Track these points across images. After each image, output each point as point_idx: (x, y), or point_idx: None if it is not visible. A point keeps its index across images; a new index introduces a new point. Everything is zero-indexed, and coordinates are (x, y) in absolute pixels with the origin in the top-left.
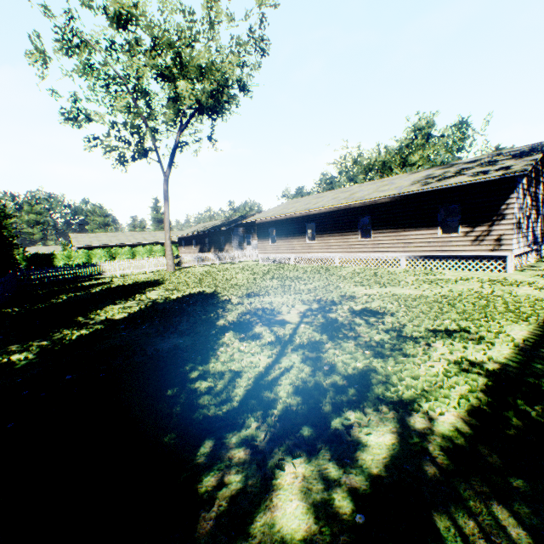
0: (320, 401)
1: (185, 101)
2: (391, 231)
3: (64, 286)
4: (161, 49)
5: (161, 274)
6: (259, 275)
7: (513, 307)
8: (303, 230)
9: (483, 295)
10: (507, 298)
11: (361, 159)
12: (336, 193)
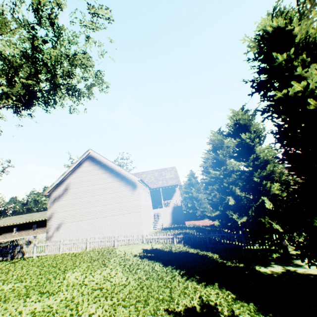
0: None
1: None
2: (42, 228)
3: None
4: None
5: None
6: None
7: None
8: (12, 230)
9: None
10: None
11: None
12: (28, 215)
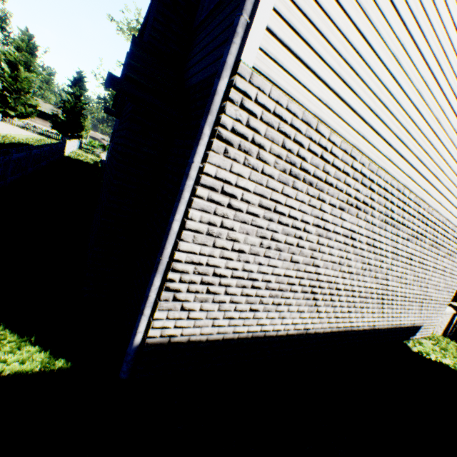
0: None
1: None
2: (42, 120)
3: None
4: None
5: None
6: None
7: None
8: None
9: None
10: None
11: None
12: None
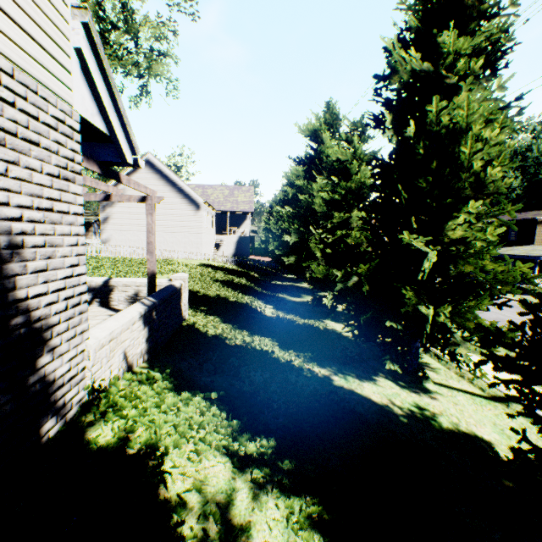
0: None
1: None
2: None
3: None
4: None
5: None
6: None
7: None
8: None
9: None
10: None
11: None
12: None
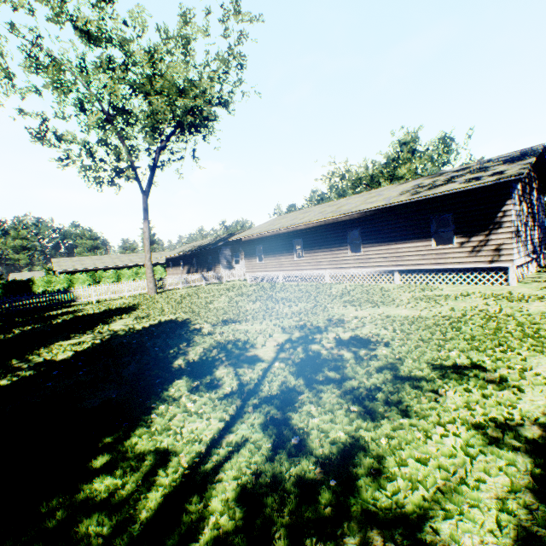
0: (274, 522)
1: (160, 116)
2: (382, 244)
3: (28, 316)
4: (132, 63)
5: (139, 299)
6: (243, 297)
7: (531, 330)
8: (291, 247)
9: (490, 314)
10: (520, 318)
11: (349, 174)
12: (323, 207)
